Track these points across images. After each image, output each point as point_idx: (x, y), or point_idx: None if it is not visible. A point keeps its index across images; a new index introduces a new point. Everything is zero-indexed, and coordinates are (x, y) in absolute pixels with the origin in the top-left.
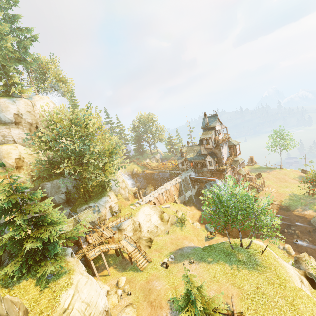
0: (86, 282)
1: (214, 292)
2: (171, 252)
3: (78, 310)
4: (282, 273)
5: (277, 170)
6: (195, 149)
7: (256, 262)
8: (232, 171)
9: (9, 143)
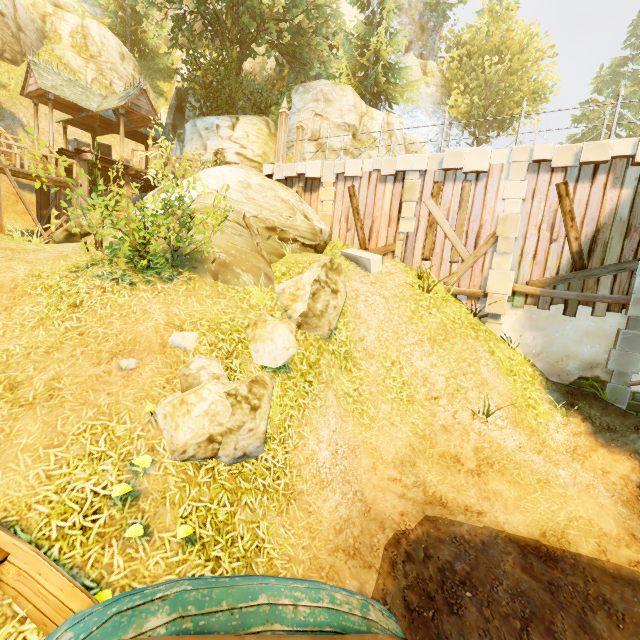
0: None
1: None
2: None
3: None
4: None
5: None
6: None
7: None
8: None
9: None
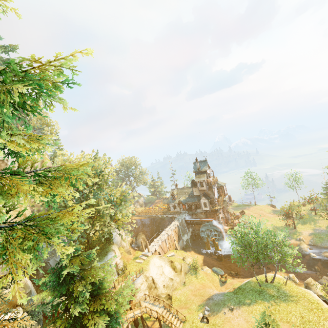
0: None
1: None
2: (199, 304)
3: None
4: (312, 298)
5: (254, 206)
6: (186, 192)
7: (286, 294)
8: (222, 210)
9: None
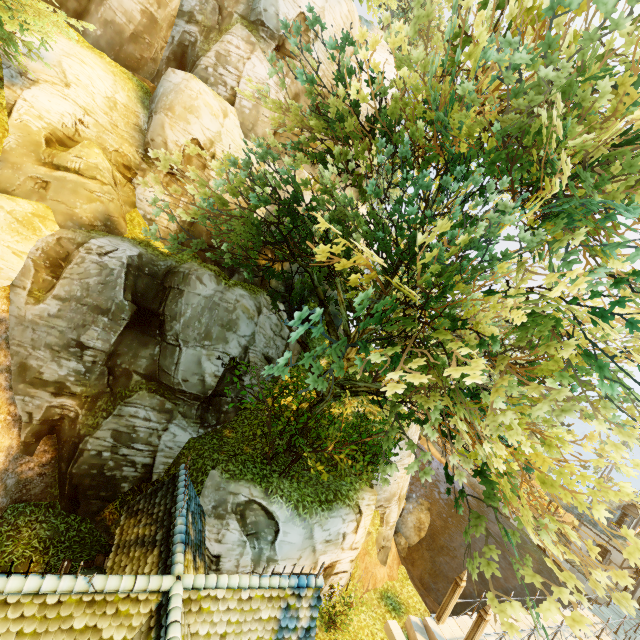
0: None
1: None
2: None
3: None
4: None
5: None
6: None
7: None
8: None
9: (217, 90)
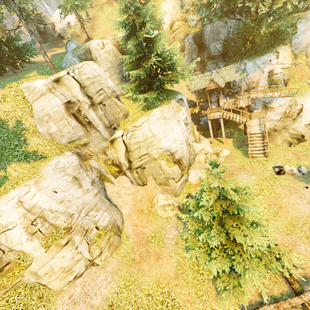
0: (157, 119)
1: (308, 251)
2: None
3: (142, 133)
4: None
5: None
6: None
7: None
8: None
9: None
